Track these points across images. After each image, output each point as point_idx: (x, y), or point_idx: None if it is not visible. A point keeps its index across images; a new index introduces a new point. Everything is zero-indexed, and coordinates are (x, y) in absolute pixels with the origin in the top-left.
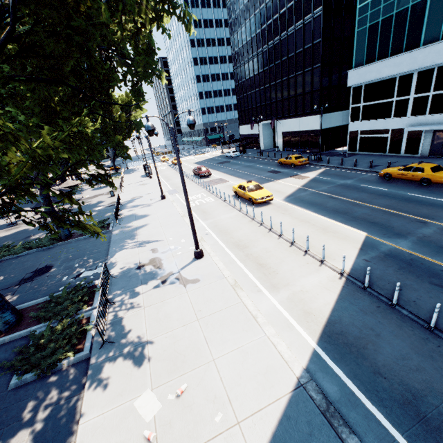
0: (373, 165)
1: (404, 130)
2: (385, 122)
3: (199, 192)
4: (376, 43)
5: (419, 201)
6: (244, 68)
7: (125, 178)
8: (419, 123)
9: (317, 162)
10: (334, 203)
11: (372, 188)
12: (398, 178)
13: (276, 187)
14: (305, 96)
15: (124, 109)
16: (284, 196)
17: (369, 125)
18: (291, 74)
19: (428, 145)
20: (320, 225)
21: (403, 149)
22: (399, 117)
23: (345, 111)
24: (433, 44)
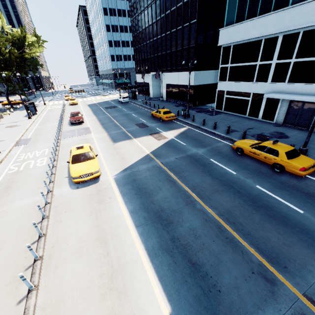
0: (231, 130)
1: (263, 96)
2: (248, 85)
3: (47, 145)
4: (247, 0)
5: (268, 208)
6: (138, 20)
7: (10, 115)
8: (277, 90)
9: (184, 118)
10: (166, 193)
11: (220, 168)
12: (250, 156)
13: (126, 149)
14: (183, 52)
15: (16, 44)
16: (120, 169)
17: (234, 86)
18: (173, 28)
19: (284, 113)
20: (114, 260)
21: (261, 113)
22: (260, 82)
23: (217, 70)
24: (302, 3)
